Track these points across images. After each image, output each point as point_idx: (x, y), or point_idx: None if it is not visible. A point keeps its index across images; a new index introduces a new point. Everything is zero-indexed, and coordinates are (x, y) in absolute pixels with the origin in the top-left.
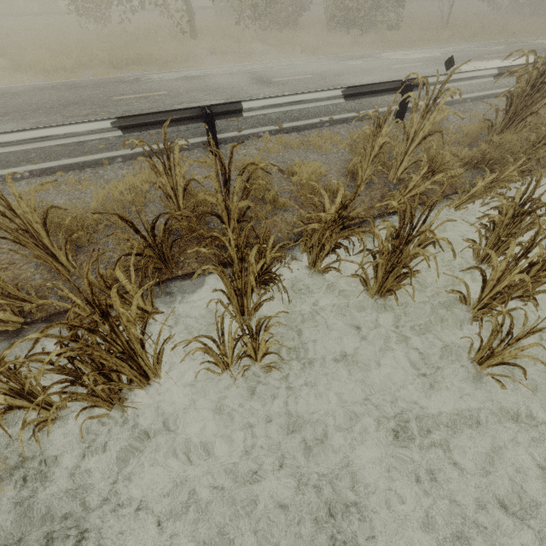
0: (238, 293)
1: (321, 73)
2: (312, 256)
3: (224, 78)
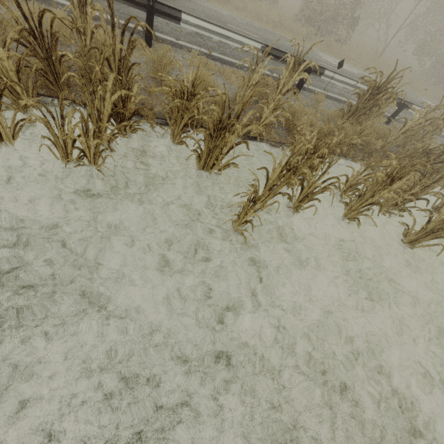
0: (97, 113)
1: (266, 39)
2: (173, 129)
3: (192, 4)
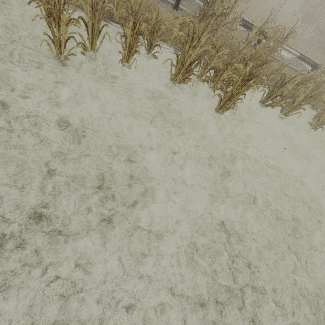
0: None
1: None
2: None
3: None
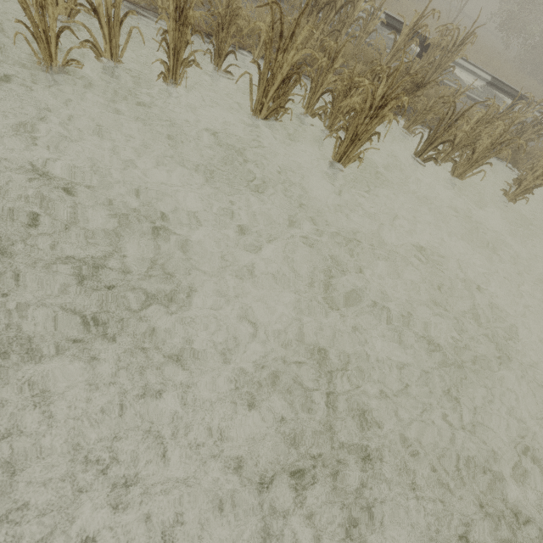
0: None
1: None
2: None
3: None
